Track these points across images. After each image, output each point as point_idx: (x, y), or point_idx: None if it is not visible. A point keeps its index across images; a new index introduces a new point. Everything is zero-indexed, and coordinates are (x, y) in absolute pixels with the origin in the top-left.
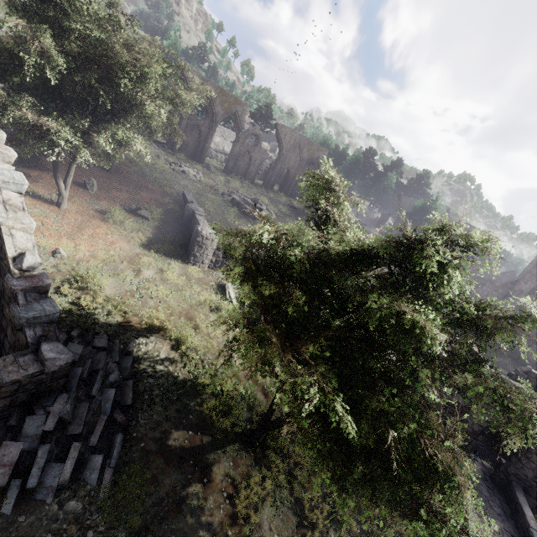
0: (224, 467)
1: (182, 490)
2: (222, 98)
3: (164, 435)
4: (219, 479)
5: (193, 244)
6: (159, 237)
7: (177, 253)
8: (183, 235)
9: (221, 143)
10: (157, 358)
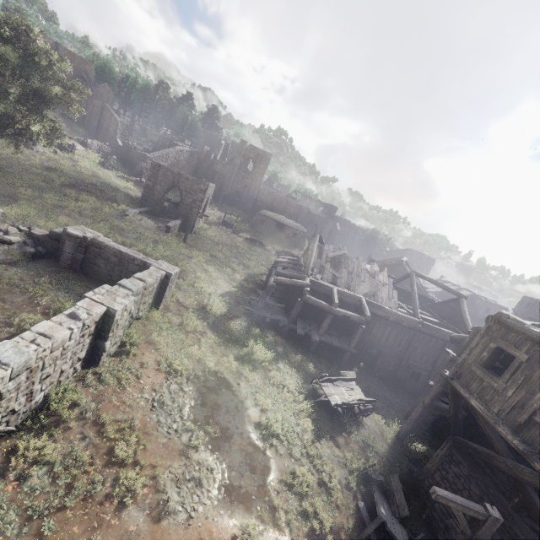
0: None
1: None
2: None
3: None
4: None
5: None
6: None
7: None
8: None
9: None
10: None
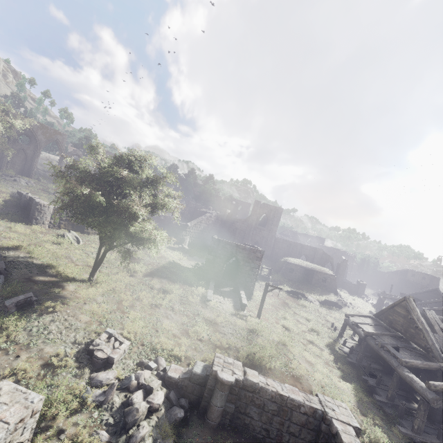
0: (72, 287)
1: (47, 290)
2: (43, 130)
3: (31, 277)
4: (69, 289)
5: (34, 211)
6: (3, 212)
7: (21, 220)
8: (23, 212)
9: (48, 165)
10: (18, 257)
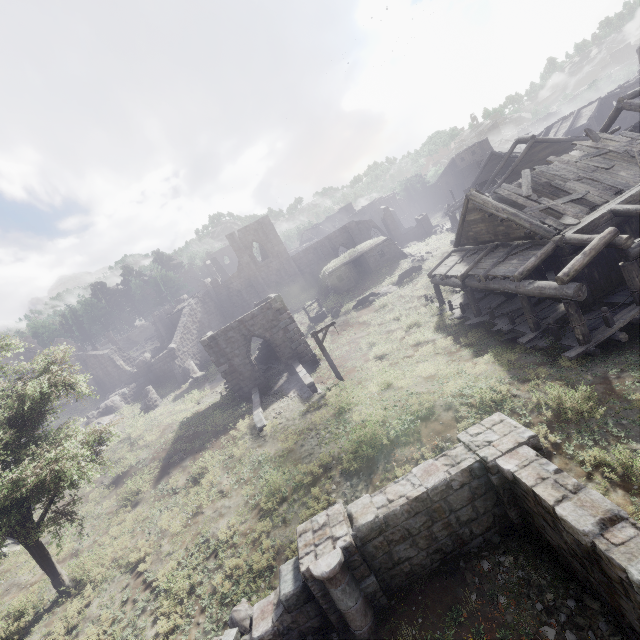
0: None
1: None
2: None
3: None
4: None
5: None
6: None
7: None
8: None
9: None
10: None
